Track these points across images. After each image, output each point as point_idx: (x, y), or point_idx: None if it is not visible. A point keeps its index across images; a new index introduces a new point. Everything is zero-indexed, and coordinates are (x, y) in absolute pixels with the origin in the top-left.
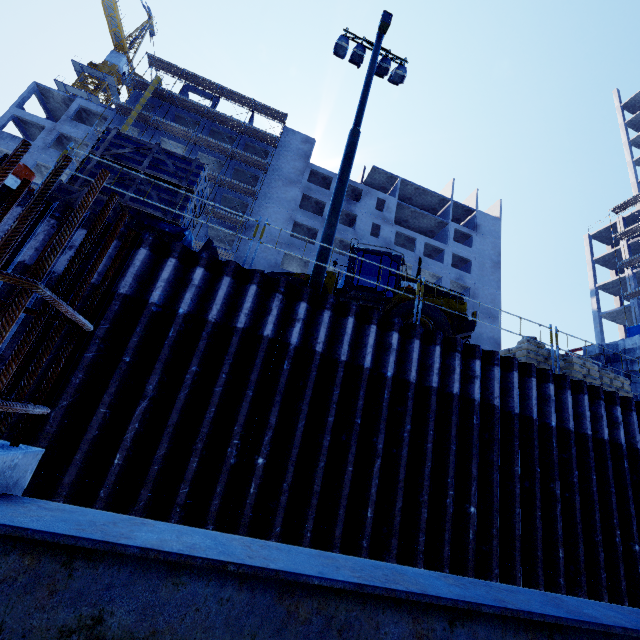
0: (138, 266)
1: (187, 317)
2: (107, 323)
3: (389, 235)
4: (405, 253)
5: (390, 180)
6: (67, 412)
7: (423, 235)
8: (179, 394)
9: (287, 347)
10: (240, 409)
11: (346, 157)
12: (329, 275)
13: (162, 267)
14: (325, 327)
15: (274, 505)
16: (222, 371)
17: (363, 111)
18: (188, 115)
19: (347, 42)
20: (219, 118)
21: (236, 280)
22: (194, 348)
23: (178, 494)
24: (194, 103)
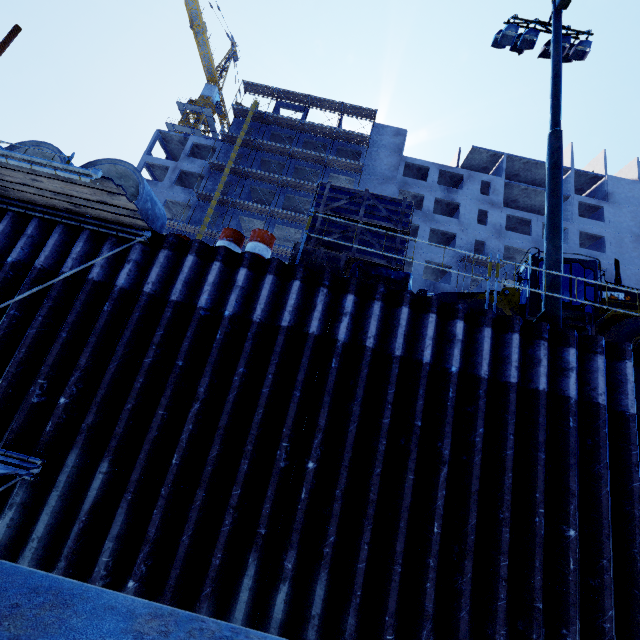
0: (404, 326)
1: (459, 375)
2: (393, 387)
3: (498, 220)
4: (519, 238)
5: (493, 158)
6: (381, 479)
7: (536, 214)
8: (474, 459)
9: (566, 401)
10: (536, 474)
11: (555, 166)
12: (511, 292)
13: (423, 324)
14: (602, 375)
15: (596, 583)
16: (508, 432)
17: (560, 107)
18: (282, 131)
19: (516, 30)
20: (311, 128)
21: (493, 329)
22: (474, 408)
23: (499, 567)
24: (288, 119)
